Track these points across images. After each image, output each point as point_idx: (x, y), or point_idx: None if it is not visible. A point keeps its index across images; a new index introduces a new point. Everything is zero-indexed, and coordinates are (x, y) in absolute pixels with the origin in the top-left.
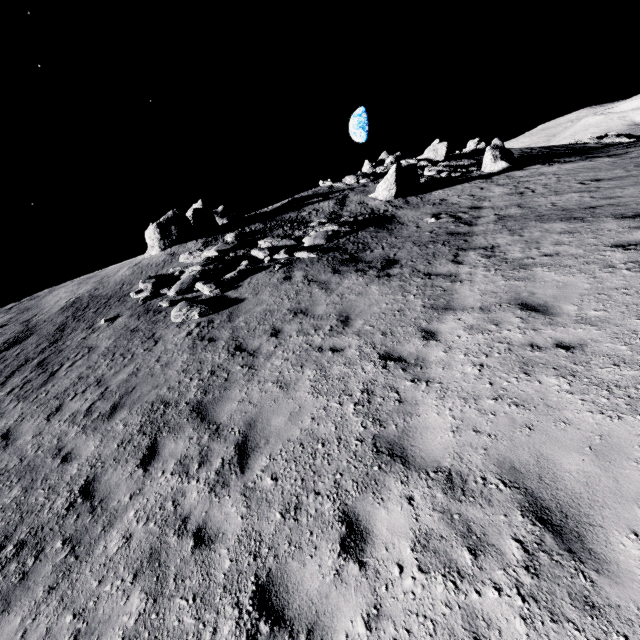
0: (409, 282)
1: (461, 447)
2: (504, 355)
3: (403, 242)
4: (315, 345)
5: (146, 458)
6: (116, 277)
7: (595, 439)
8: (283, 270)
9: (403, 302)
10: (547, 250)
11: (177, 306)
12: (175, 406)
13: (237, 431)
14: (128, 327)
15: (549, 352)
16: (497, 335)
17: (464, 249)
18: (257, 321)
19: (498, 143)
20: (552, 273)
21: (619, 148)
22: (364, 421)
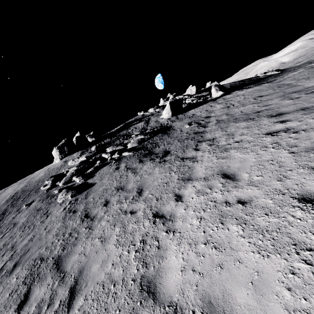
0: (173, 164)
1: (184, 284)
2: (212, 210)
3: (173, 140)
4: (123, 210)
5: (21, 303)
6: (36, 178)
7: (255, 275)
8: (116, 163)
9: (169, 177)
10: (237, 139)
11: (61, 192)
12: (46, 261)
13: (73, 277)
14: (36, 208)
15: (234, 207)
16: (210, 196)
17: (200, 141)
18: (98, 197)
19: (217, 83)
20: (238, 153)
21: (272, 77)
22: (138, 264)
